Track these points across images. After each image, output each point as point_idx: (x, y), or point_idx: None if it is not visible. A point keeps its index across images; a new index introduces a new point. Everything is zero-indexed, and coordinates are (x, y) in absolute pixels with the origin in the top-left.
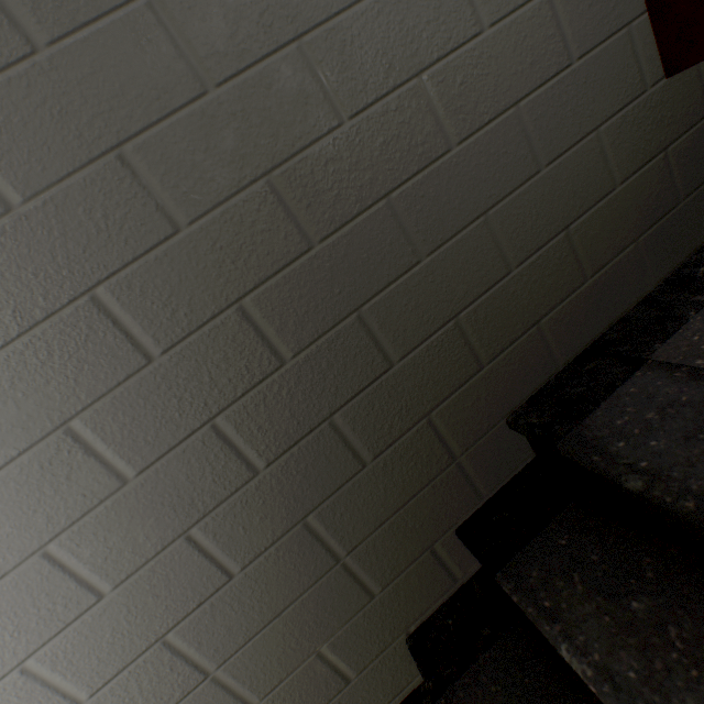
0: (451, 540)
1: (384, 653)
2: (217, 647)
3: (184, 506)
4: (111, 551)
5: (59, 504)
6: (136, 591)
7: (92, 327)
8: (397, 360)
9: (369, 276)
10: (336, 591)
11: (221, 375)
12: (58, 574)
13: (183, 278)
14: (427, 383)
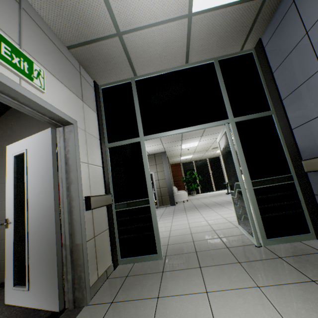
0: None
1: None
2: None
3: None
4: None
5: None
6: None
7: None
8: None
9: None
10: None
11: None
12: None
13: None
14: None
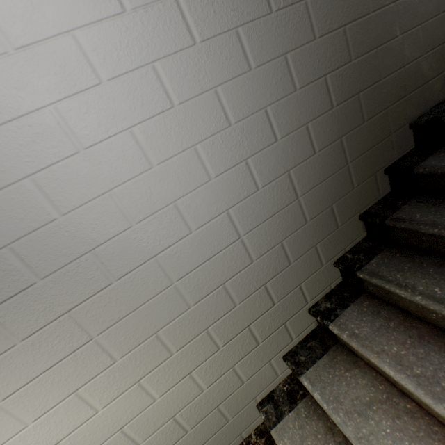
0: (381, 174)
1: (351, 220)
2: (303, 186)
3: (308, 111)
4: (284, 121)
5: (275, 90)
6: (286, 144)
7: (302, 16)
8: (383, 78)
9: (382, 35)
10: (343, 179)
11: (332, 57)
12: (267, 123)
13: (331, 8)
14: (389, 93)
